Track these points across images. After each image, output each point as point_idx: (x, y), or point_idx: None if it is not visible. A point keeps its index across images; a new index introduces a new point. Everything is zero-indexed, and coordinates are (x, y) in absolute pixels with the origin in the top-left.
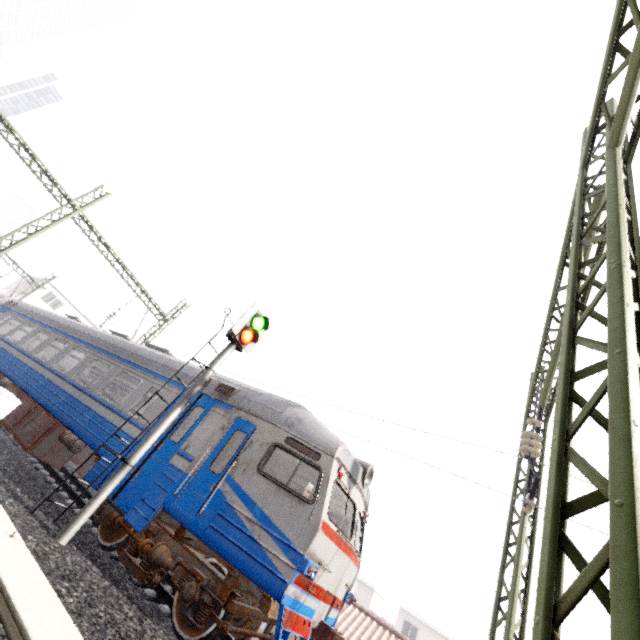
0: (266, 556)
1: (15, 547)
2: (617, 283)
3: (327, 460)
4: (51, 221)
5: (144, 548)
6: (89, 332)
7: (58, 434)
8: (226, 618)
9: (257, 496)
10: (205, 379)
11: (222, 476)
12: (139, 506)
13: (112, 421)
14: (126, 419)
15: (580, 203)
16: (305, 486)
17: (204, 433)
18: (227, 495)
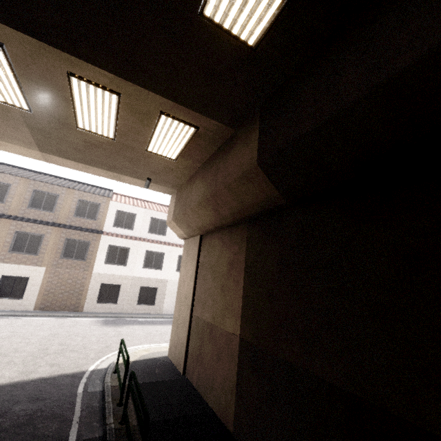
0: None
1: None
2: None
3: None
4: None
5: None
6: None
7: None
8: None
9: None
10: None
11: None
12: None
13: None
14: None
15: None
16: None
17: None
18: None
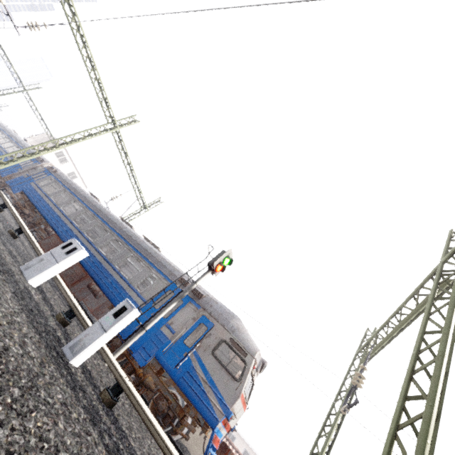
0: (210, 403)
1: (133, 388)
2: (439, 366)
3: (250, 359)
4: (99, 131)
5: (140, 375)
6: (109, 215)
7: (86, 282)
8: (177, 426)
9: (209, 368)
10: (192, 289)
11: (191, 349)
12: (141, 351)
13: (125, 289)
14: (134, 291)
15: (435, 290)
16: (218, 354)
17: (182, 318)
18: (193, 362)
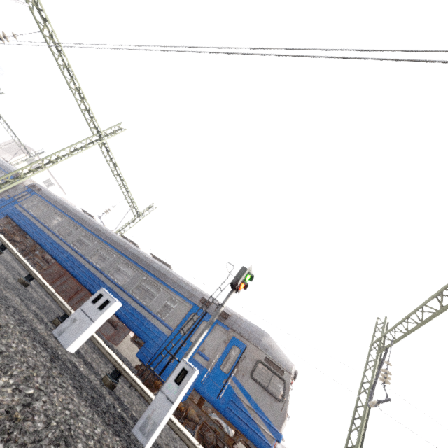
0: (259, 429)
1: None
2: None
3: (288, 376)
4: (85, 145)
5: (181, 409)
6: (110, 235)
7: None
8: None
9: (251, 393)
10: (220, 312)
11: (229, 375)
12: None
13: (146, 317)
14: (157, 318)
15: None
16: None
17: (213, 342)
18: (235, 389)
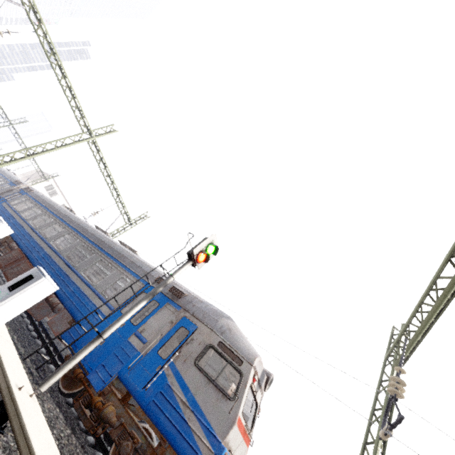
0: (192, 436)
1: (34, 407)
2: None
3: (247, 367)
4: (73, 141)
5: (97, 404)
6: (81, 224)
7: None
8: None
9: (191, 384)
10: (167, 283)
11: (167, 361)
12: (100, 370)
13: (89, 296)
14: (99, 297)
15: None
16: (213, 375)
17: (157, 323)
18: (169, 378)
